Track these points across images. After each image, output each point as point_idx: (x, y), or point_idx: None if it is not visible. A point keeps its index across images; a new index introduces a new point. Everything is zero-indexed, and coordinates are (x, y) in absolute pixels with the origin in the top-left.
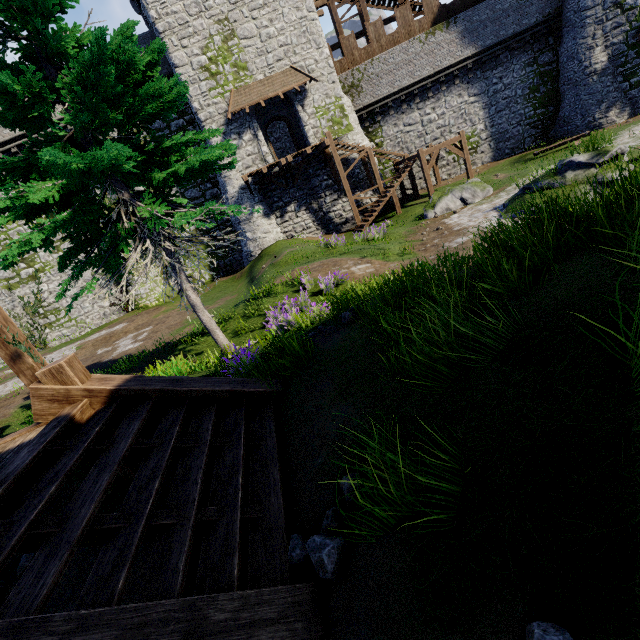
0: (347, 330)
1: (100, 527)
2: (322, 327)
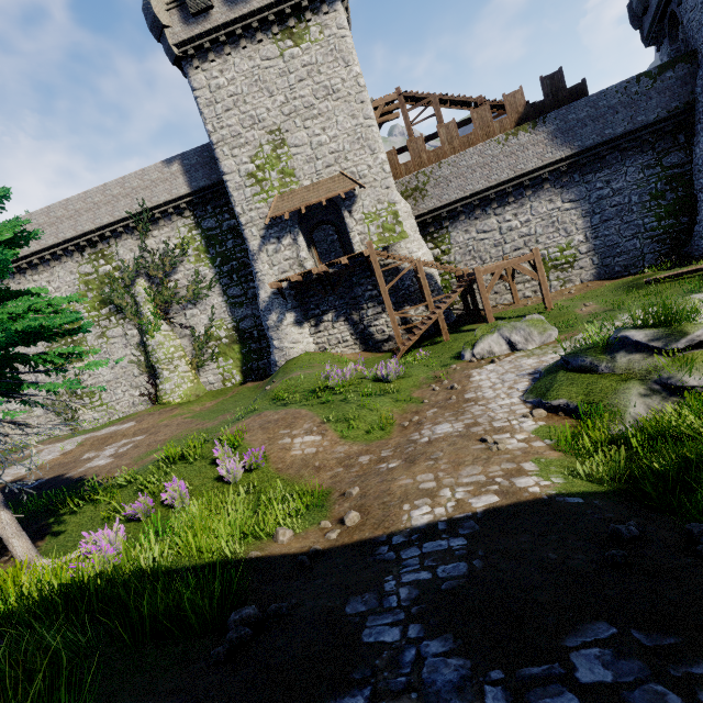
0: None
1: None
2: None
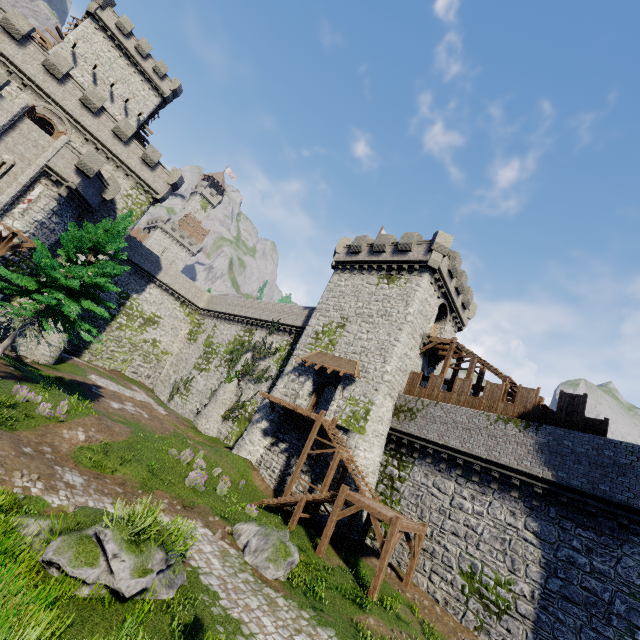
0: None
1: None
2: None
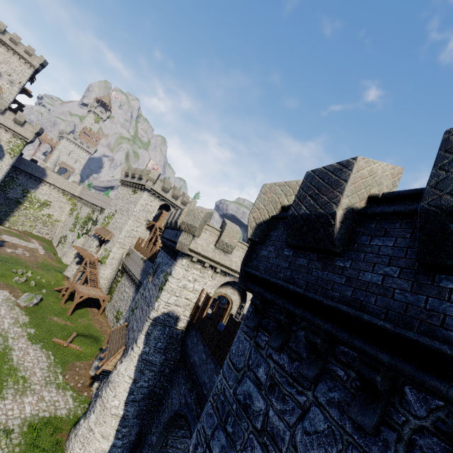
0: None
1: None
2: None
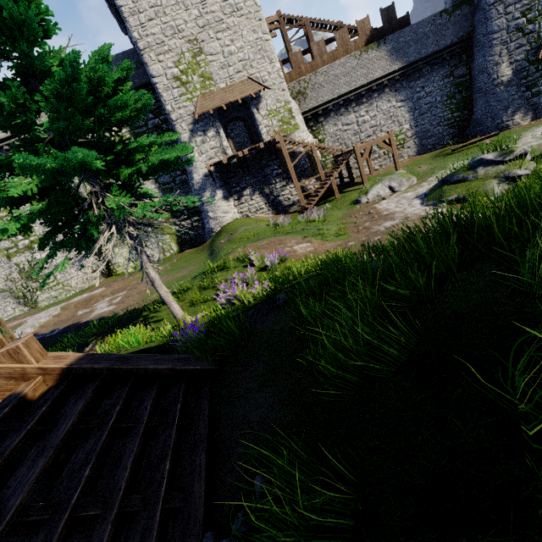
0: (280, 312)
1: (25, 519)
2: (261, 306)
